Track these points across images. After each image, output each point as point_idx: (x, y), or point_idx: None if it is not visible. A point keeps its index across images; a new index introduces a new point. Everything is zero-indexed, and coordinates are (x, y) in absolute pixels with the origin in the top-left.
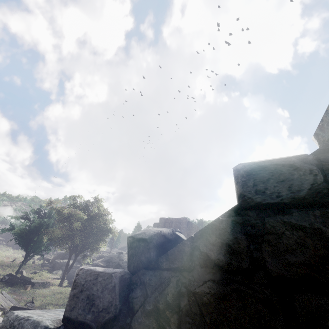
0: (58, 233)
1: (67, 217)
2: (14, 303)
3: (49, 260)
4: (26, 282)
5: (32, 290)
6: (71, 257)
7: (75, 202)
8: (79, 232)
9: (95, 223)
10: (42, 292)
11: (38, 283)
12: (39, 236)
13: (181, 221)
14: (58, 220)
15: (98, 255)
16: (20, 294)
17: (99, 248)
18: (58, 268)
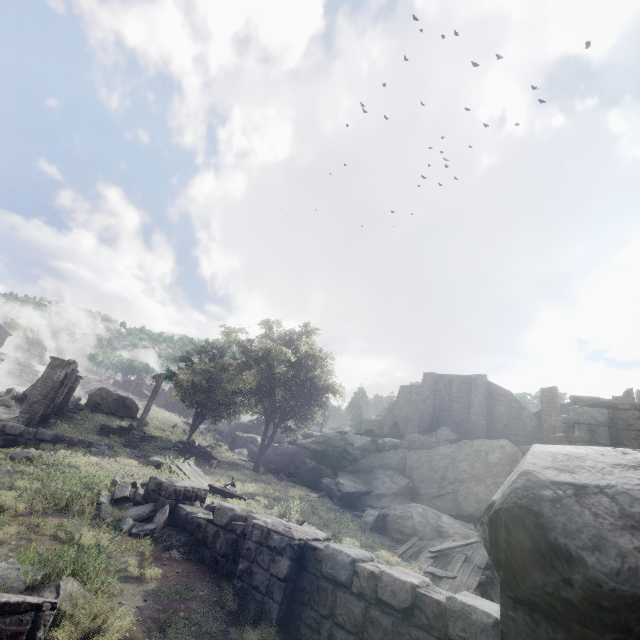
0: (251, 381)
1: (258, 358)
2: (207, 481)
3: (222, 434)
4: (208, 457)
5: (218, 469)
6: (257, 432)
7: (270, 333)
8: (282, 385)
9: (307, 371)
10: (236, 474)
11: (222, 462)
12: (214, 388)
13: (472, 382)
14: (243, 363)
15: (303, 432)
16: (206, 472)
17: (311, 418)
18: (241, 445)
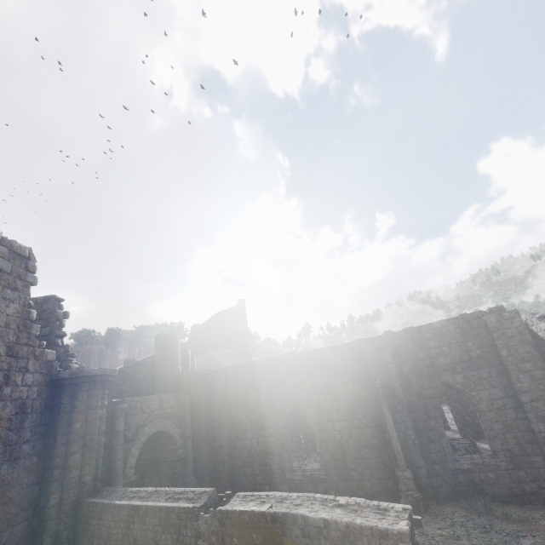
0: None
1: None
2: None
3: None
4: None
5: None
6: None
7: None
8: None
9: None
10: None
11: None
12: None
13: (91, 351)
14: None
15: None
16: None
17: None
18: None
